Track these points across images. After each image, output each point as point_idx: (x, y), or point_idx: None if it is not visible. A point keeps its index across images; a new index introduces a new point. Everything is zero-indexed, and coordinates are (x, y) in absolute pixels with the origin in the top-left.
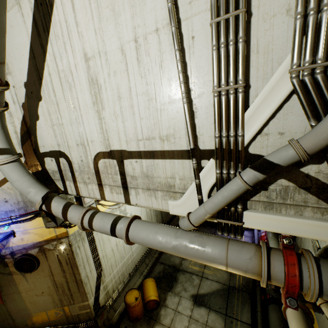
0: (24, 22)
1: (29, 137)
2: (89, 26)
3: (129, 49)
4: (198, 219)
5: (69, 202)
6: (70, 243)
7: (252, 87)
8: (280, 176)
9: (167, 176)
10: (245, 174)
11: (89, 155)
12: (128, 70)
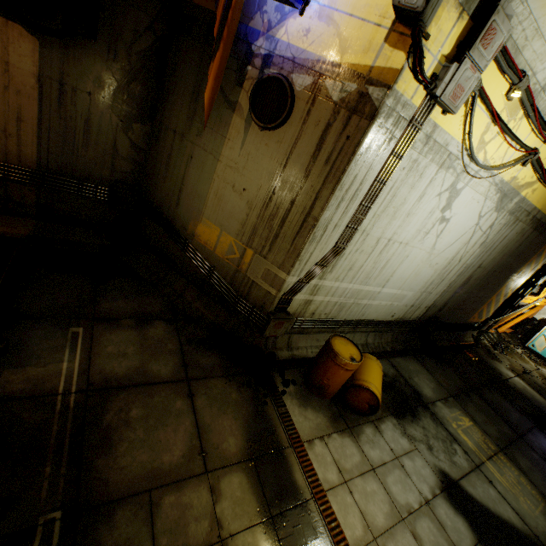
0: None
1: None
2: None
3: None
4: None
5: None
6: (376, 112)
7: None
8: None
9: None
10: None
11: None
12: None
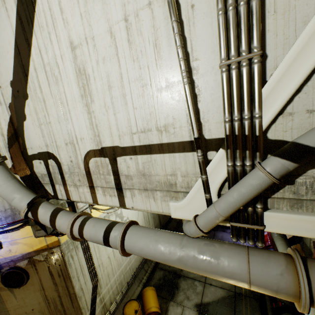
0: (8, 17)
1: (17, 139)
2: (75, 11)
3: (119, 30)
4: (208, 224)
5: (58, 208)
6: (62, 253)
7: (270, 56)
8: (310, 165)
9: (167, 173)
10: (269, 164)
11: (79, 154)
12: (119, 55)
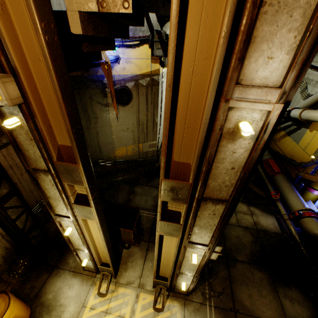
0: None
1: None
2: None
3: None
4: None
5: None
6: (158, 83)
7: None
8: None
9: None
10: None
11: None
12: None
